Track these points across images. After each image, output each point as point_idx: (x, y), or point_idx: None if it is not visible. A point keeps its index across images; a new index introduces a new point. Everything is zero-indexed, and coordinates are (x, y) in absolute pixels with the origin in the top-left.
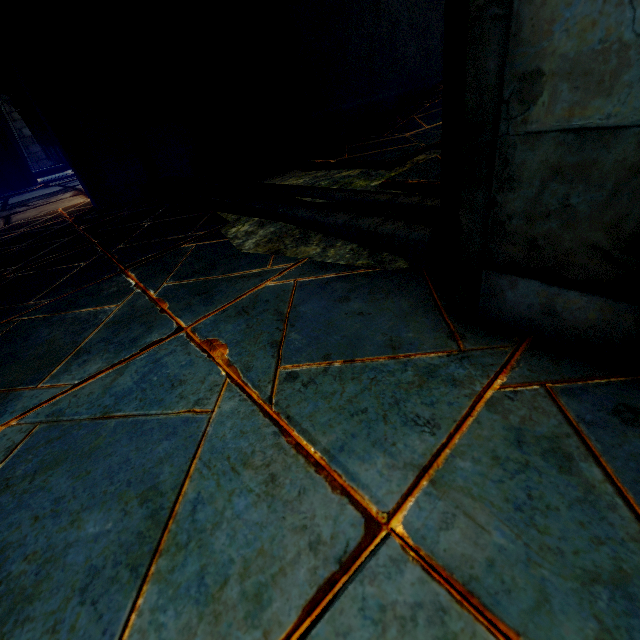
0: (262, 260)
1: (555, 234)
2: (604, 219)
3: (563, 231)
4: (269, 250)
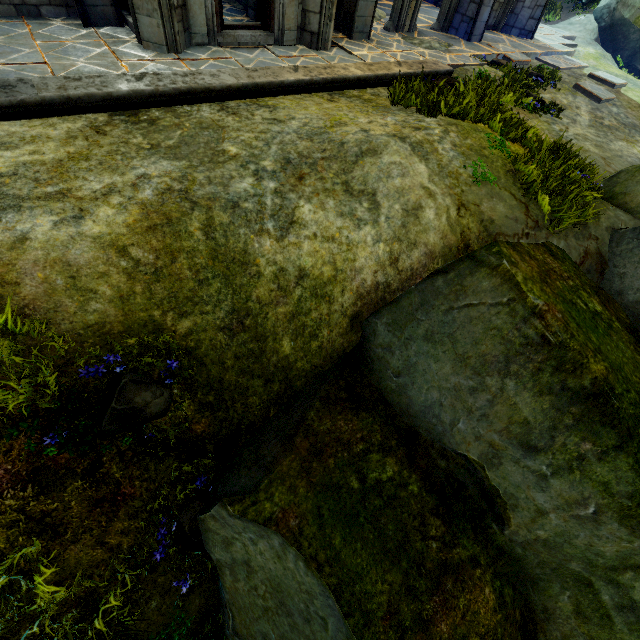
0: (225, 3)
1: (251, 3)
2: (252, 1)
3: (251, 2)
4: (227, 2)
